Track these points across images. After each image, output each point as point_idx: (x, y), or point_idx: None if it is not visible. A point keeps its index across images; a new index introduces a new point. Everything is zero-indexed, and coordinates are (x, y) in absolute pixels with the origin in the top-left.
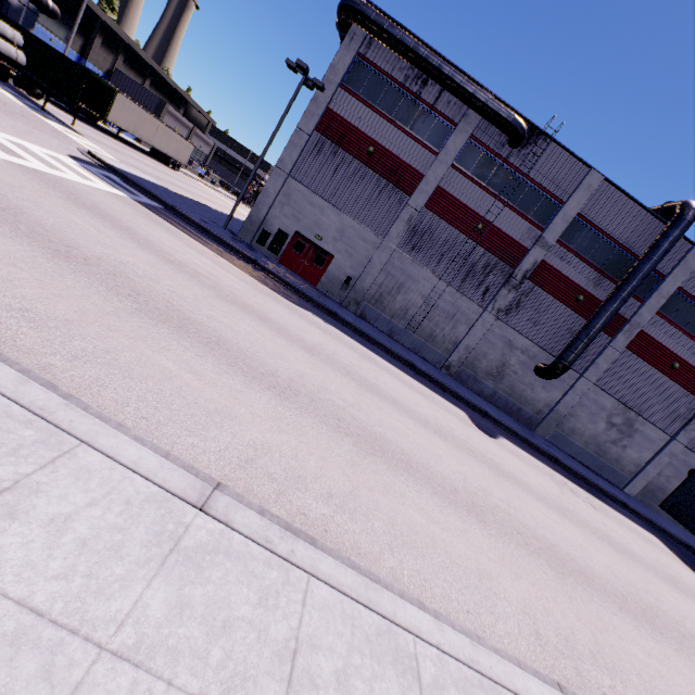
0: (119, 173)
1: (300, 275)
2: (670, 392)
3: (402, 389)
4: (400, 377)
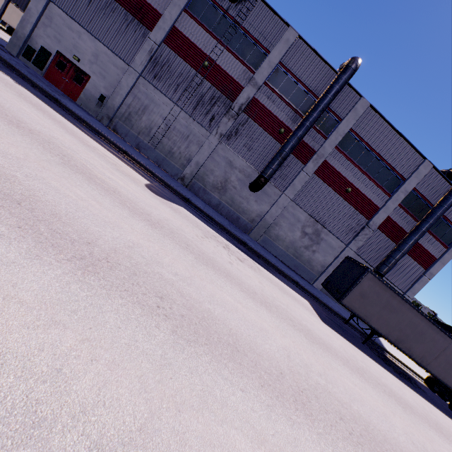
0: None
1: (62, 90)
2: (346, 211)
3: (43, 120)
4: (73, 131)
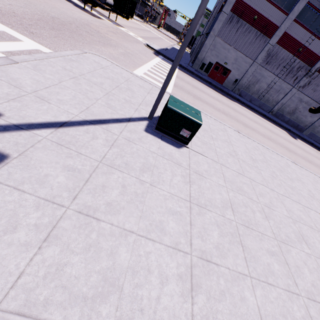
0: (161, 53)
1: (216, 80)
2: None
3: (273, 128)
4: (268, 123)
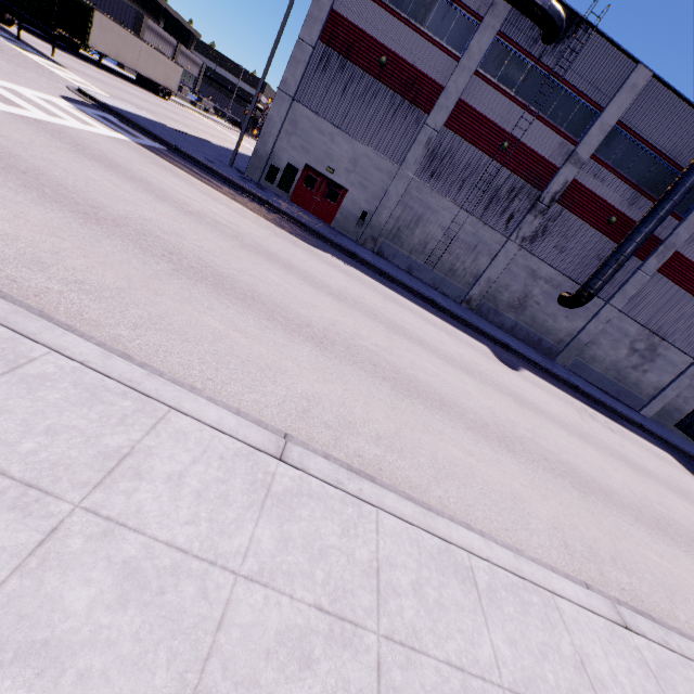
0: (115, 112)
1: (313, 213)
2: None
3: (427, 328)
4: (423, 316)
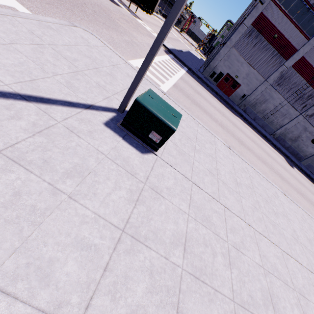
0: (172, 52)
1: (223, 92)
2: None
3: (270, 151)
4: (267, 145)
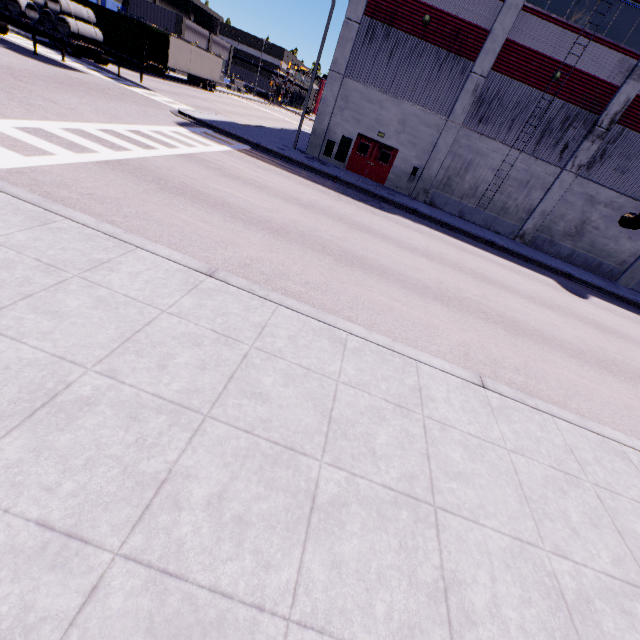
0: (208, 125)
1: (367, 177)
2: None
3: (499, 271)
4: (491, 259)
